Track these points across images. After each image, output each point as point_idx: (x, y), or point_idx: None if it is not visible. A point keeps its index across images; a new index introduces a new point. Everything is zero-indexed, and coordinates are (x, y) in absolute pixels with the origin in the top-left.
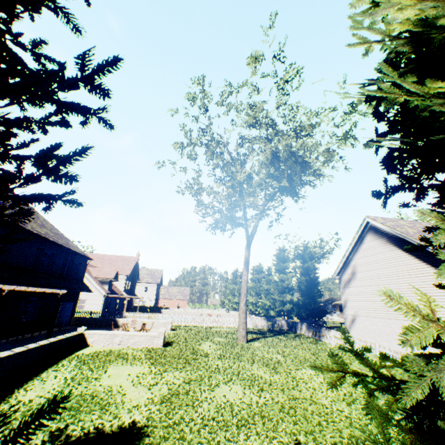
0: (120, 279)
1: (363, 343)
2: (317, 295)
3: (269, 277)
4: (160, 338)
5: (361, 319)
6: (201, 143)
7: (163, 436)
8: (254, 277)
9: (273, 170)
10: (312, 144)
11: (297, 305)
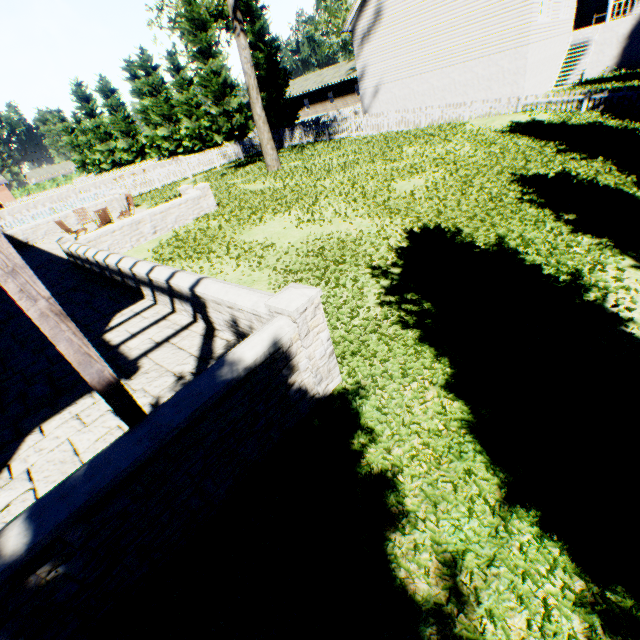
0: None
1: (404, 115)
2: (284, 83)
3: (180, 75)
4: (209, 197)
5: (388, 88)
6: None
7: (451, 219)
8: (147, 85)
9: None
10: None
11: None
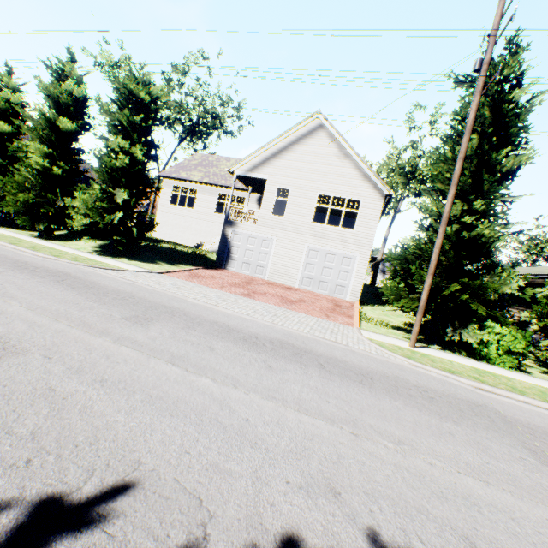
0: None
1: None
2: None
3: None
4: None
5: None
6: None
7: None
8: None
9: None
10: None
11: None
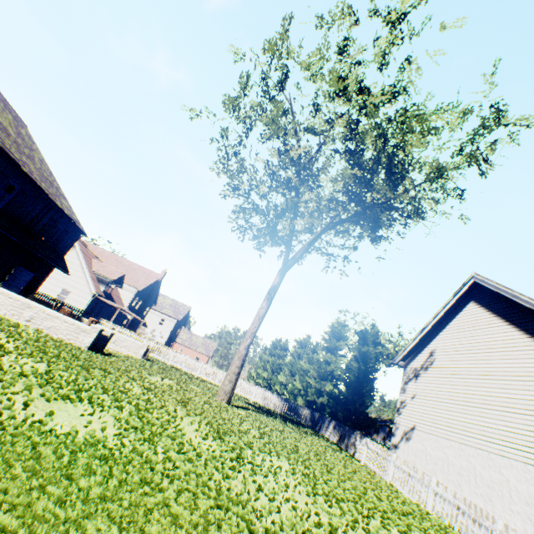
0: (129, 291)
1: (411, 472)
2: (368, 394)
3: (313, 354)
4: (91, 335)
5: (421, 436)
6: (263, 111)
7: None
8: (295, 351)
9: (351, 173)
10: (416, 109)
11: (336, 400)
